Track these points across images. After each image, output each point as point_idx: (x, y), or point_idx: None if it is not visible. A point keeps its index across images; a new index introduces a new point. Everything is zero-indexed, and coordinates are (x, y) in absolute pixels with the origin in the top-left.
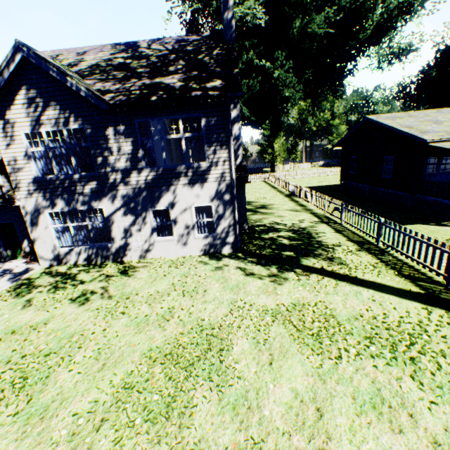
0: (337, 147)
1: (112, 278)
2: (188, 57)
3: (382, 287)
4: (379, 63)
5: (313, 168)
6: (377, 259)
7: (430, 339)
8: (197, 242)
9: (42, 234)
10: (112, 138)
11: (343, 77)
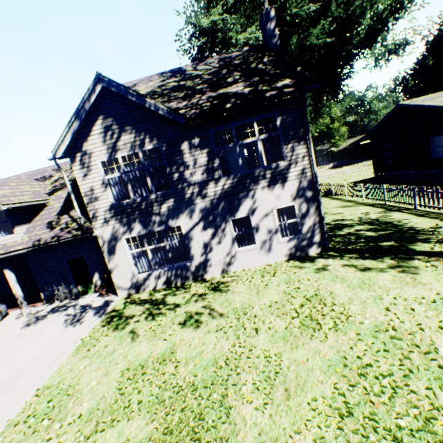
0: (364, 141)
1: (208, 297)
2: (240, 68)
3: None
4: (376, 62)
5: (324, 171)
6: None
7: None
8: (281, 246)
9: (119, 262)
10: (187, 152)
11: (344, 80)
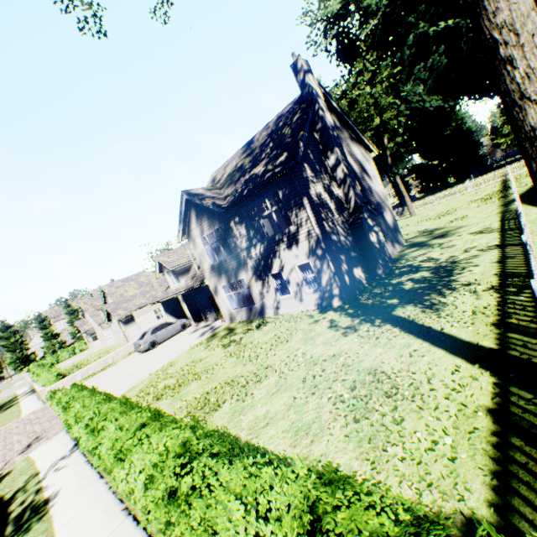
0: None
1: (249, 331)
2: (277, 135)
3: (445, 339)
4: None
5: None
6: (500, 300)
7: (412, 396)
8: (309, 297)
9: (221, 301)
10: (234, 228)
11: None
